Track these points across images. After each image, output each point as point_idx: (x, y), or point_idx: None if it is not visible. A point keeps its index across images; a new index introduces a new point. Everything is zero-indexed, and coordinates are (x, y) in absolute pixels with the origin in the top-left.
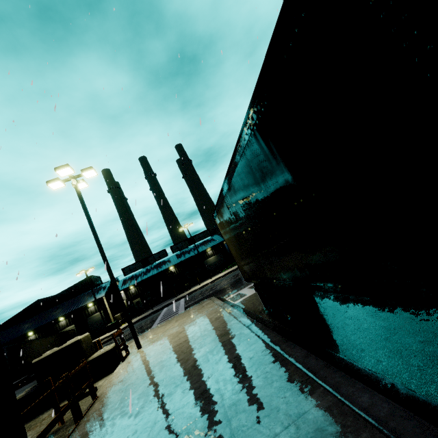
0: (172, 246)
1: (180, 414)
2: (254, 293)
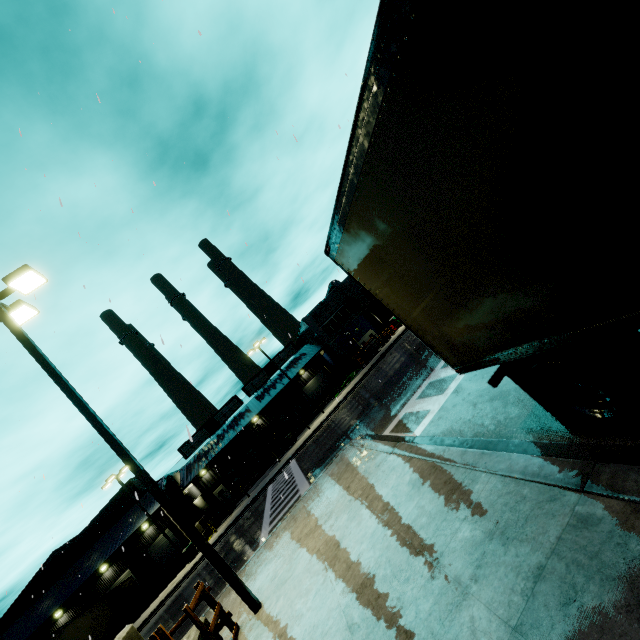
0: (244, 387)
1: None
2: (447, 401)
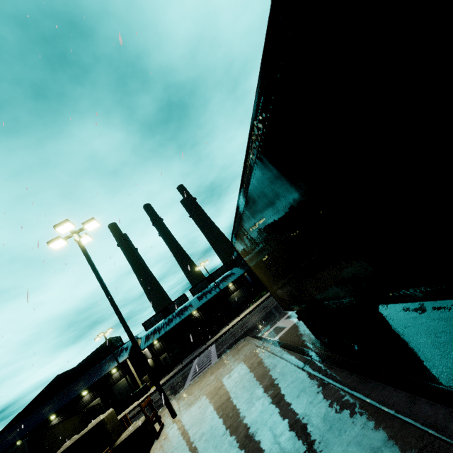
0: (191, 289)
1: None
2: (295, 323)
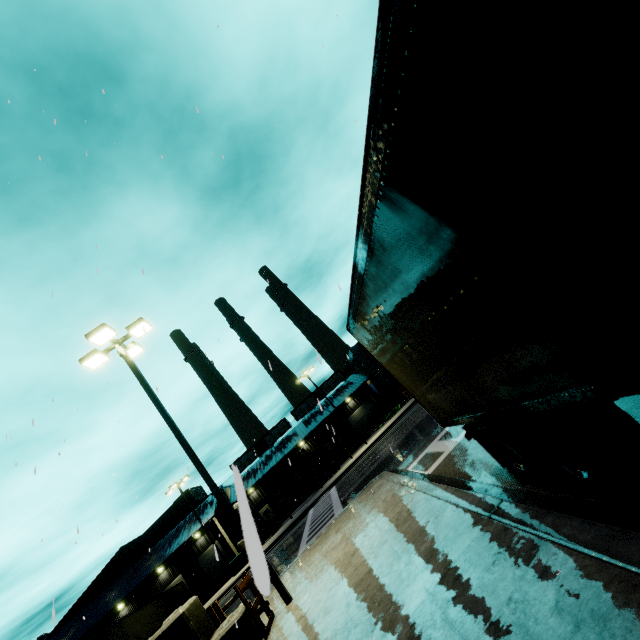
0: (293, 411)
1: None
2: (457, 445)
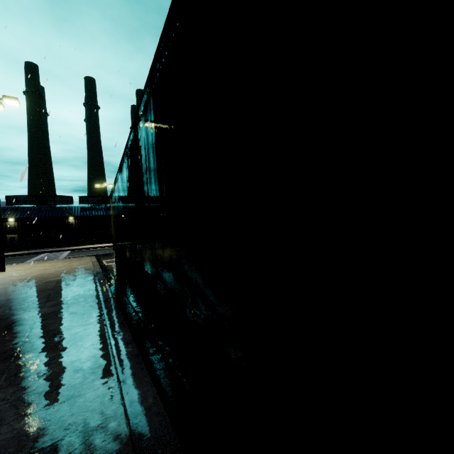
0: (81, 196)
1: (24, 294)
2: None
